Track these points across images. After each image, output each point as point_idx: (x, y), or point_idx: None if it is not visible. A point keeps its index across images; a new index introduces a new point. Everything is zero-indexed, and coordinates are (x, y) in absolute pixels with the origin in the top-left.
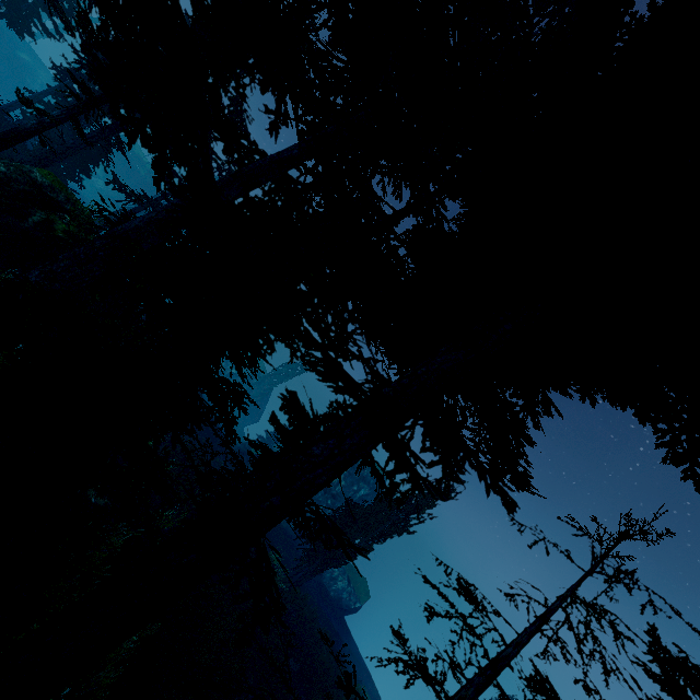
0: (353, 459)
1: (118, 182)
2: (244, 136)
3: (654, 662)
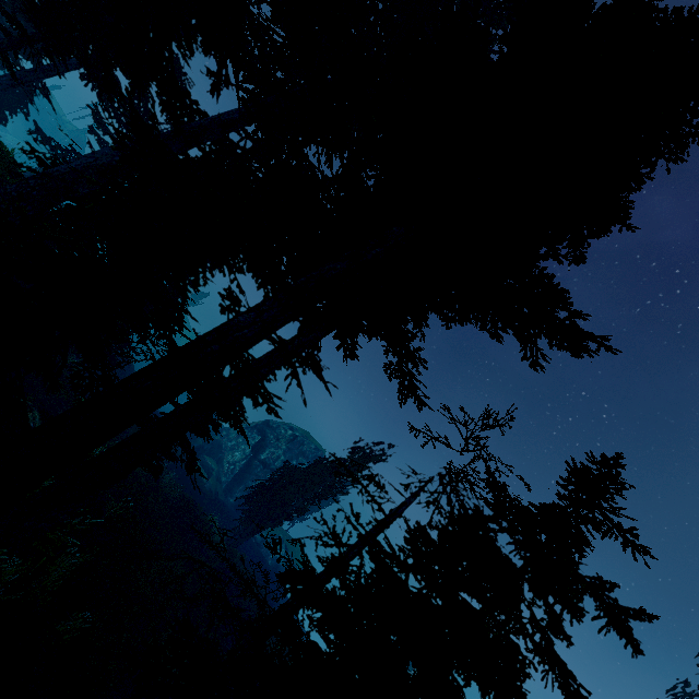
0: (274, 325)
1: (41, 132)
2: (186, 94)
3: (489, 492)
